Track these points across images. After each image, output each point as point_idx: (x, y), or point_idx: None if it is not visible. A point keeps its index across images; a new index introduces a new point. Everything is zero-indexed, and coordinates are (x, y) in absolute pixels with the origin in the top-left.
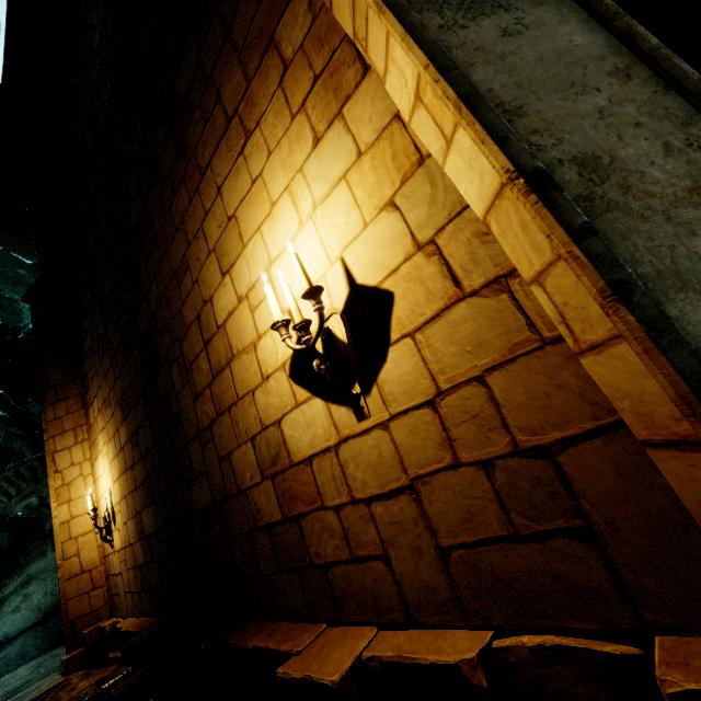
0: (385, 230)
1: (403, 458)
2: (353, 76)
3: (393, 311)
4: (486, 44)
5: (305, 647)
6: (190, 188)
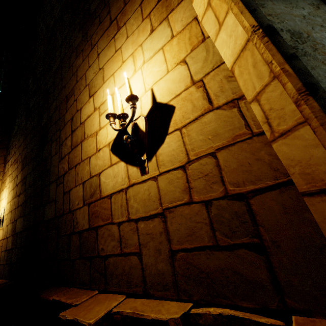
0: (177, 74)
1: (161, 197)
2: None
3: (173, 116)
4: None
5: (81, 302)
6: (84, 55)
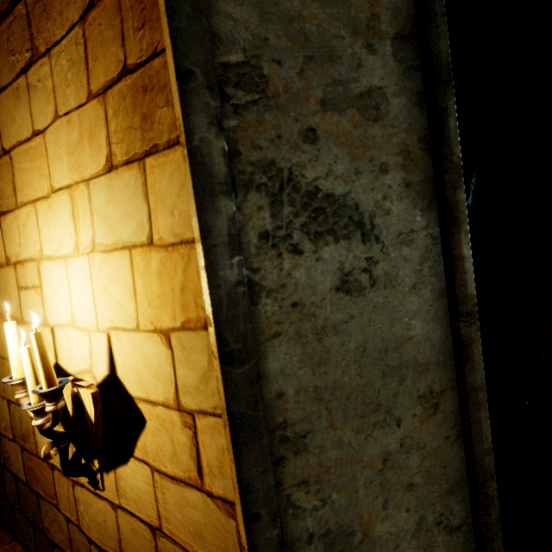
0: (154, 355)
1: (122, 541)
2: (168, 123)
3: (142, 434)
4: (311, 298)
5: None
6: None
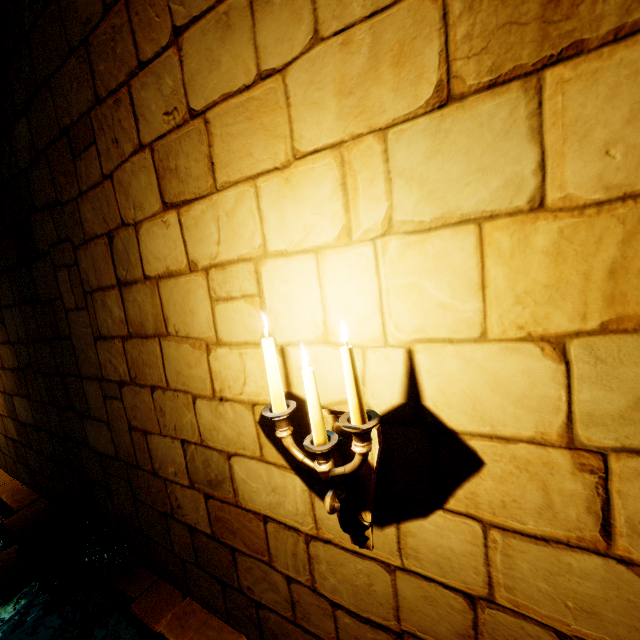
0: (518, 373)
1: (401, 609)
2: None
3: (470, 481)
4: None
5: None
6: None
